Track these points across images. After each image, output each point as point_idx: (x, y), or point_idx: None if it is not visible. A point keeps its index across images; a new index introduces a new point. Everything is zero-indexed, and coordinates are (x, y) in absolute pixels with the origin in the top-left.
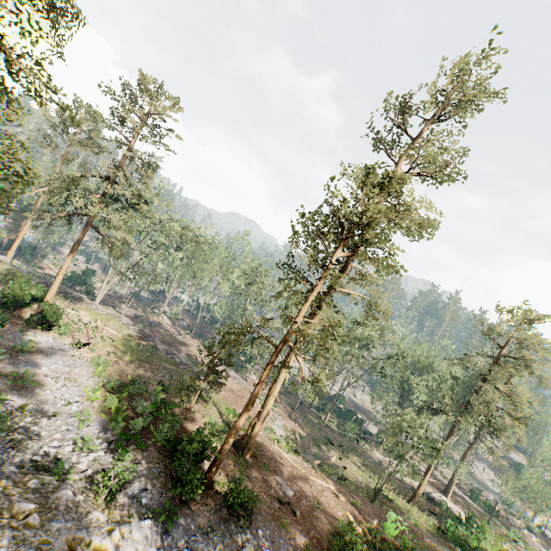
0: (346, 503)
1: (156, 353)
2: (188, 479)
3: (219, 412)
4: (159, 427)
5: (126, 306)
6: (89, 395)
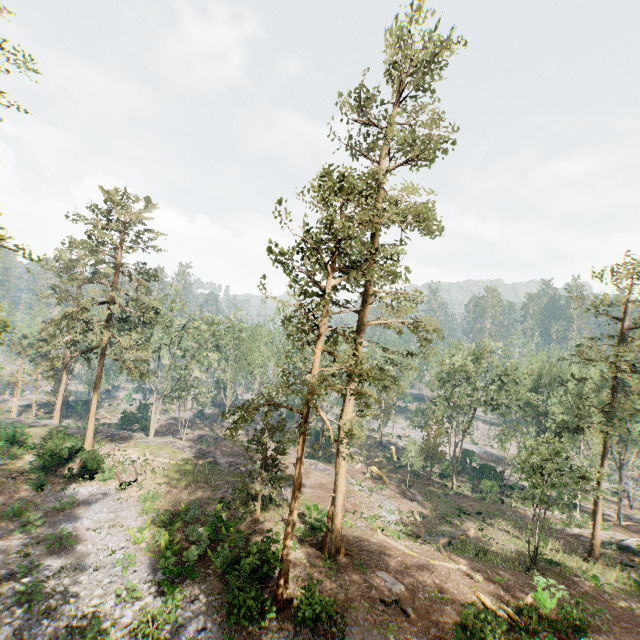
0: (486, 582)
1: (216, 469)
2: (241, 602)
3: (299, 514)
4: (220, 551)
5: (190, 429)
6: (135, 537)
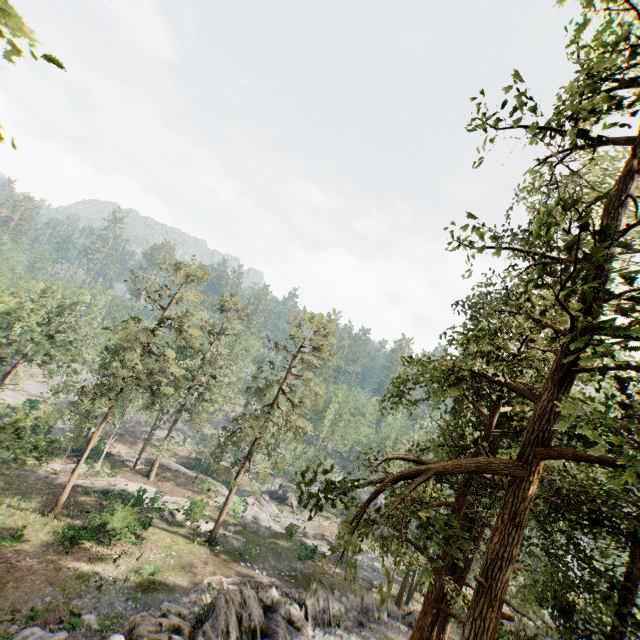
0: None
1: None
2: None
3: None
4: None
5: None
6: None
